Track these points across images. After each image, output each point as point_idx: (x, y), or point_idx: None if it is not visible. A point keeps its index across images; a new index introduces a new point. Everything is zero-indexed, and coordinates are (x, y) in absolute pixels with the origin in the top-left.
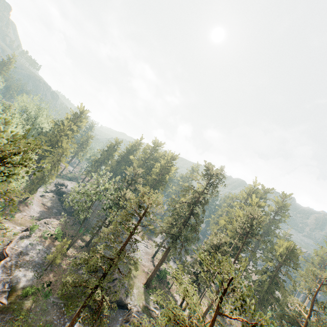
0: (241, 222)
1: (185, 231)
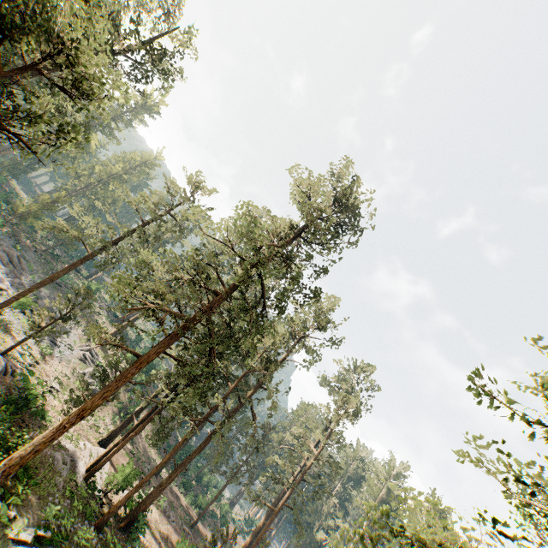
0: (316, 319)
1: (261, 335)
